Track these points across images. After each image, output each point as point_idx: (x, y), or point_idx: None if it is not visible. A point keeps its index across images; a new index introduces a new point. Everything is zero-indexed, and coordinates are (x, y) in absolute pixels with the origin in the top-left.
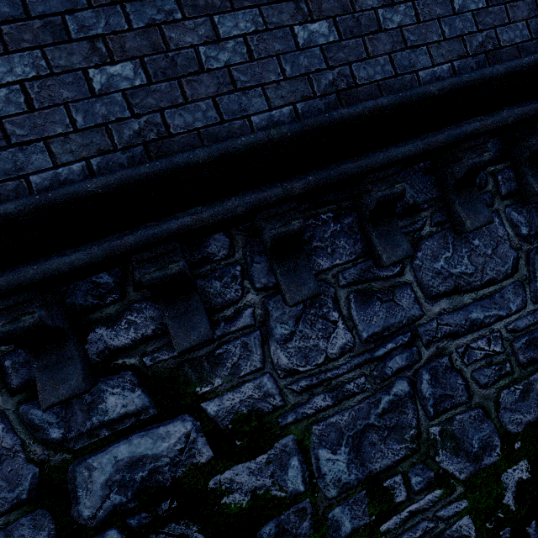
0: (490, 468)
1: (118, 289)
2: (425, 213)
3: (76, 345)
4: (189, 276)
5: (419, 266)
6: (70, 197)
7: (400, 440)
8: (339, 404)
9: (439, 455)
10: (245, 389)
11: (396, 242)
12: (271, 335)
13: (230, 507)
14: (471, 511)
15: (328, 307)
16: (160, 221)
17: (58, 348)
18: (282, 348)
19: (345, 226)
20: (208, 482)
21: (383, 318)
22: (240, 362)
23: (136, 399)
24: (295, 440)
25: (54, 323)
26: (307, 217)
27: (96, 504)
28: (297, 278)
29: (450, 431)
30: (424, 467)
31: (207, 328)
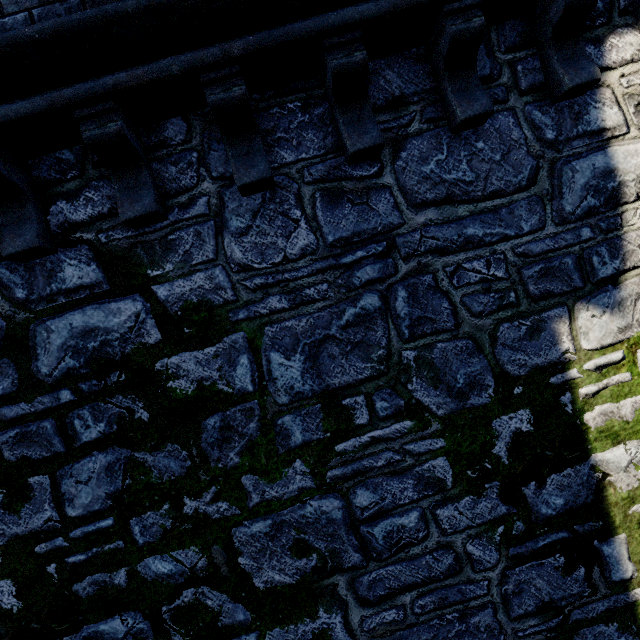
0: (478, 410)
1: (78, 166)
2: (415, 107)
3: (36, 209)
4: (132, 143)
5: (403, 168)
6: (11, 41)
7: (365, 358)
8: (296, 309)
9: (412, 383)
10: (197, 279)
11: (365, 130)
12: (225, 227)
13: (176, 392)
14: (448, 453)
15: (290, 204)
16: (98, 78)
17: (19, 208)
18: (237, 242)
19: (315, 117)
20: (156, 363)
21: (354, 222)
22: (193, 251)
23: (91, 273)
24: (246, 339)
25: (11, 177)
26: (271, 105)
27: (52, 364)
28: (248, 161)
29: (429, 359)
30: (392, 393)
31: (151, 201)
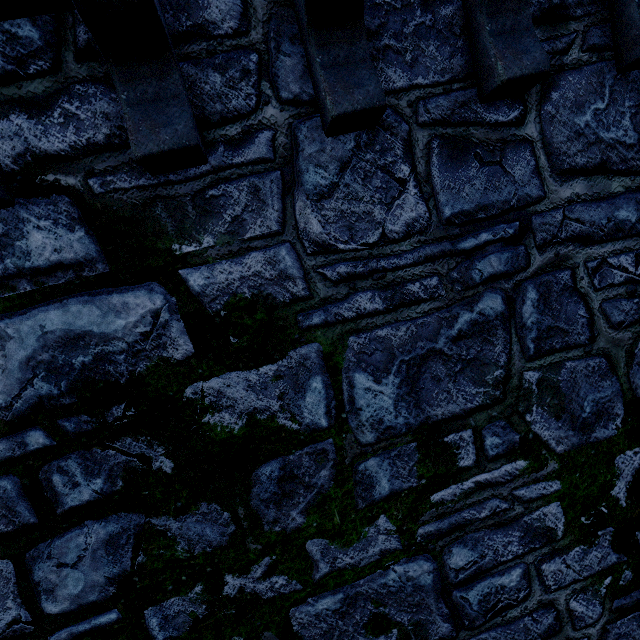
0: (602, 445)
1: (48, 53)
2: (576, 24)
3: None
4: (158, 13)
5: (551, 116)
6: None
7: (478, 381)
8: (393, 312)
9: (531, 413)
10: (251, 261)
11: (523, 46)
12: (298, 183)
13: (215, 430)
14: (563, 497)
15: (395, 154)
16: None
17: None
18: (315, 207)
19: (441, 20)
20: (185, 389)
21: (480, 190)
22: (246, 217)
23: (76, 244)
24: (321, 353)
25: None
26: None
27: (11, 390)
28: (348, 76)
29: (554, 382)
30: (506, 426)
31: (188, 126)
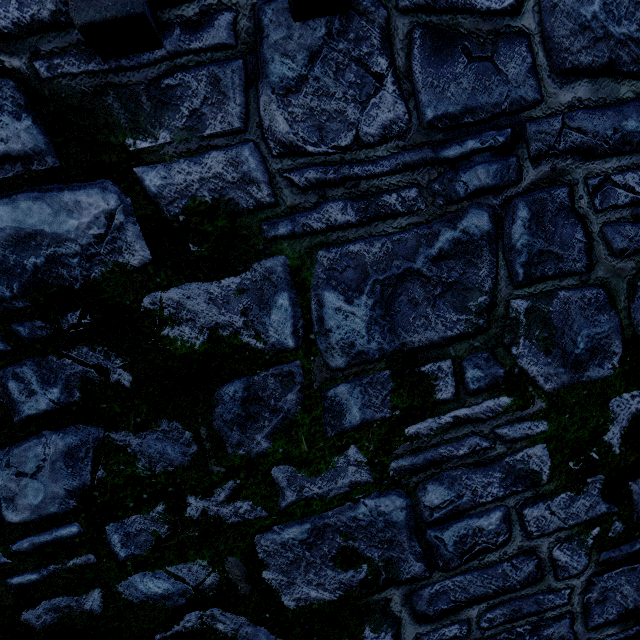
0: (596, 385)
1: None
2: None
3: None
4: None
5: (553, 5)
6: None
7: (460, 307)
8: (367, 225)
9: (518, 345)
10: (211, 161)
11: None
12: (262, 74)
13: (175, 344)
14: (550, 439)
15: (371, 44)
16: None
17: None
18: (281, 103)
19: None
20: (142, 298)
21: (468, 90)
22: (205, 111)
23: (23, 134)
24: (287, 267)
25: None
26: None
27: None
28: None
29: (545, 313)
30: (490, 358)
31: None
